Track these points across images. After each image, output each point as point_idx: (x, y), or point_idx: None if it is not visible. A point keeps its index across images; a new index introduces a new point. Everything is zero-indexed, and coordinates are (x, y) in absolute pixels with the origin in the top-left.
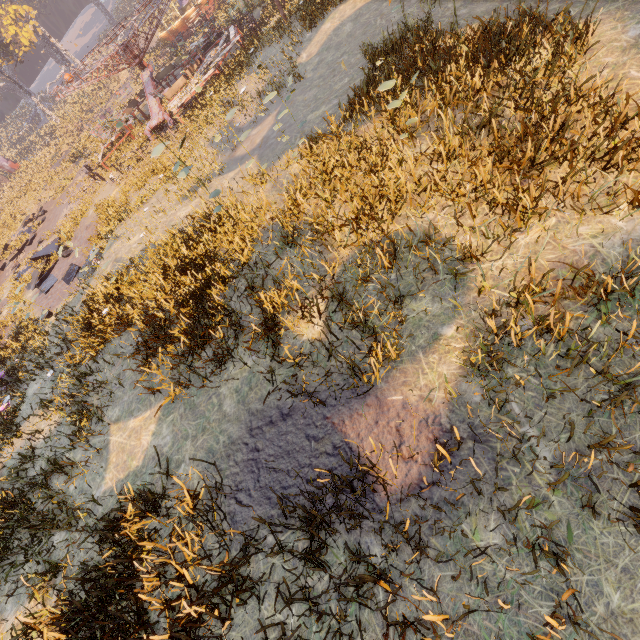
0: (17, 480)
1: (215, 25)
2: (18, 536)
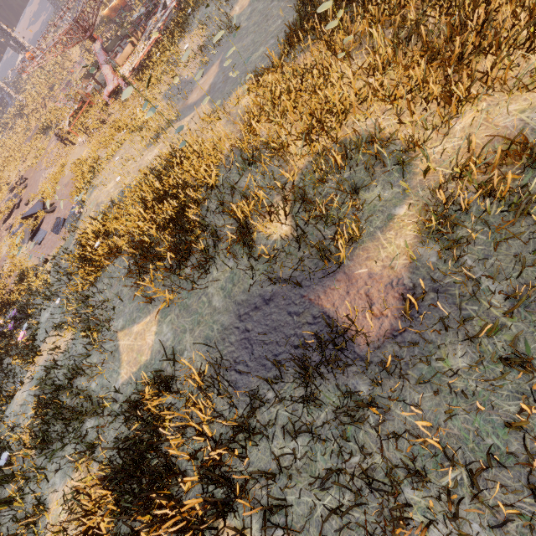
0: (45, 387)
1: None
2: (55, 428)
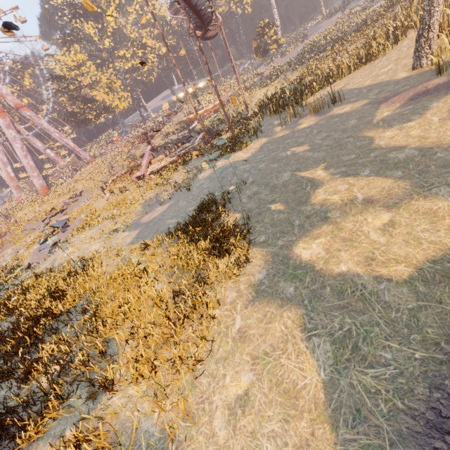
0: None
1: (205, 124)
2: None
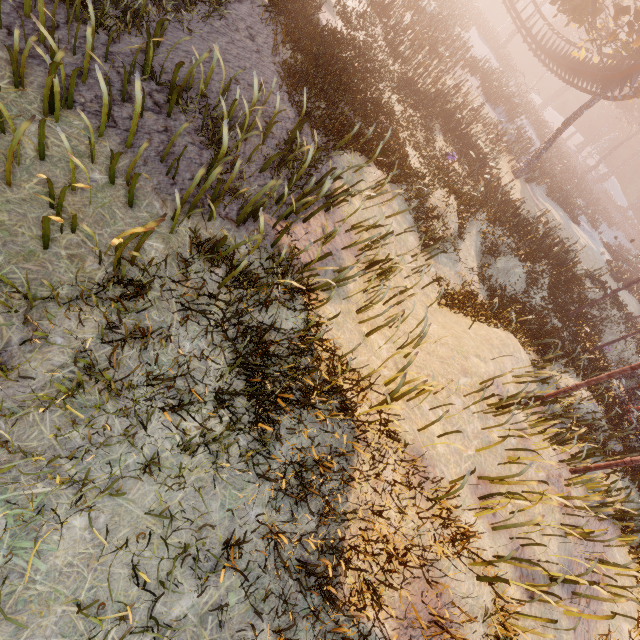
0: None
1: None
2: None
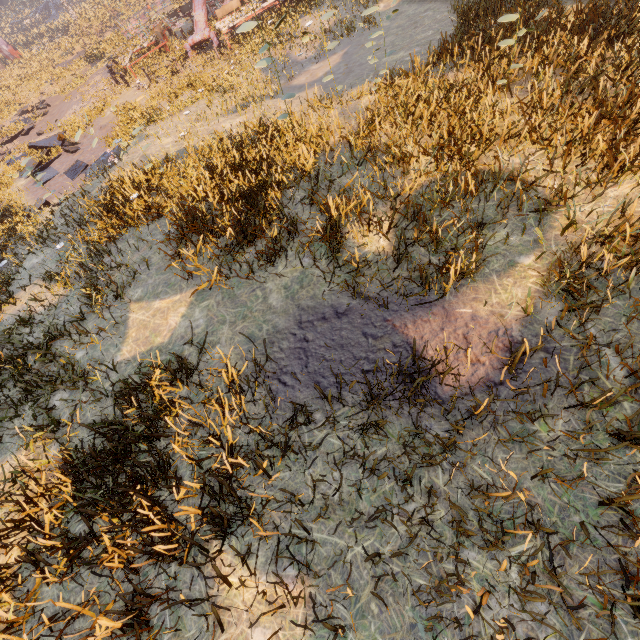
0: (9, 342)
1: None
2: (8, 393)
